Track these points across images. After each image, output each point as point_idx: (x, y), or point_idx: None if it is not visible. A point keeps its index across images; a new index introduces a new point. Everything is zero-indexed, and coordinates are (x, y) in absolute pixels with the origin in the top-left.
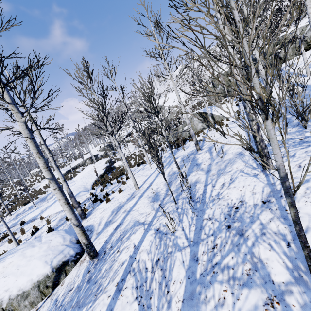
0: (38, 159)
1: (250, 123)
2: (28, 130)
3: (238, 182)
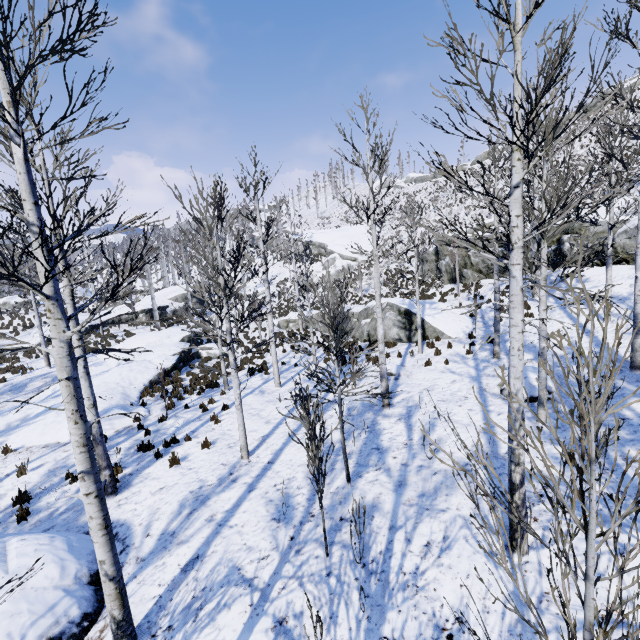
0: (72, 425)
1: (512, 466)
2: (70, 358)
3: (458, 556)
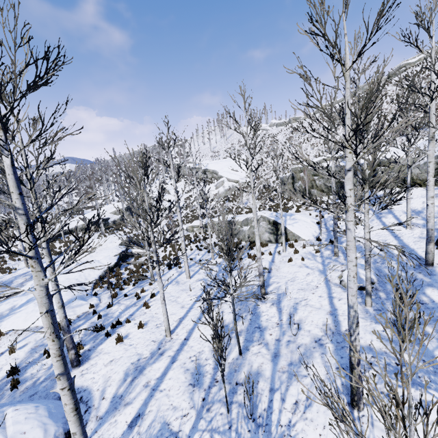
0: (50, 342)
1: (351, 352)
2: (48, 297)
3: (317, 411)
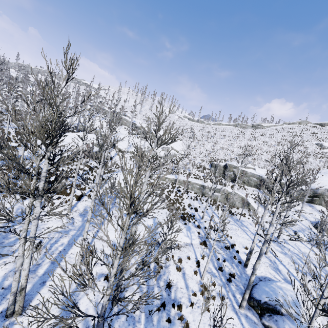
0: None
1: None
2: None
3: None
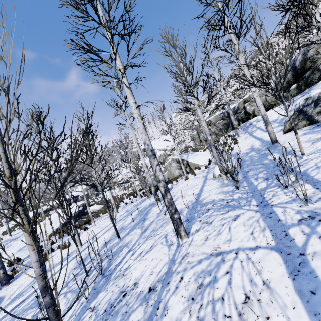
0: None
1: (158, 184)
2: None
3: (153, 252)
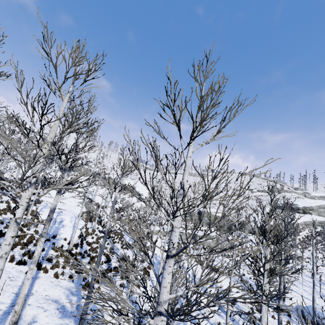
0: None
1: None
2: None
3: (324, 292)
